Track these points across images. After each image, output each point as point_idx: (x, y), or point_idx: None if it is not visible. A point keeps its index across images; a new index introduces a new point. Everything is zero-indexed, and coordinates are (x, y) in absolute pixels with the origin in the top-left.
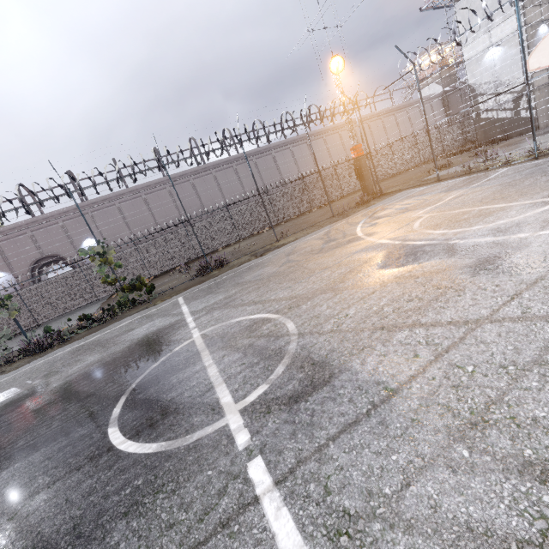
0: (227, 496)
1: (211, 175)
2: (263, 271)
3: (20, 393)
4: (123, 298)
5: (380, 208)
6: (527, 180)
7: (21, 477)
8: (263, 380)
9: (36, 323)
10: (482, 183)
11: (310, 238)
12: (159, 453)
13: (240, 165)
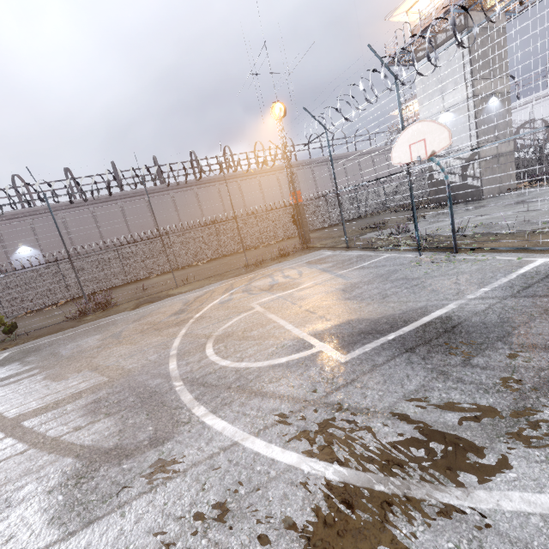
0: None
1: (169, 195)
2: (87, 341)
3: None
4: None
5: (273, 271)
6: (360, 288)
7: None
8: None
9: None
10: (348, 271)
11: (187, 296)
12: None
13: (202, 189)
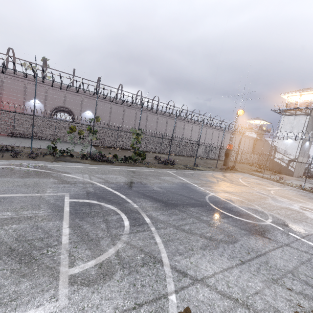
0: (290, 236)
1: (156, 116)
2: (209, 179)
3: (130, 180)
4: (133, 156)
5: (242, 176)
6: (306, 196)
7: (203, 212)
8: (268, 218)
9: (53, 138)
10: (287, 188)
11: (216, 174)
12: (255, 223)
13: (170, 119)
